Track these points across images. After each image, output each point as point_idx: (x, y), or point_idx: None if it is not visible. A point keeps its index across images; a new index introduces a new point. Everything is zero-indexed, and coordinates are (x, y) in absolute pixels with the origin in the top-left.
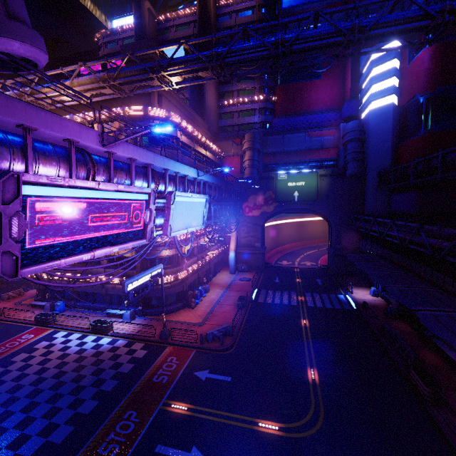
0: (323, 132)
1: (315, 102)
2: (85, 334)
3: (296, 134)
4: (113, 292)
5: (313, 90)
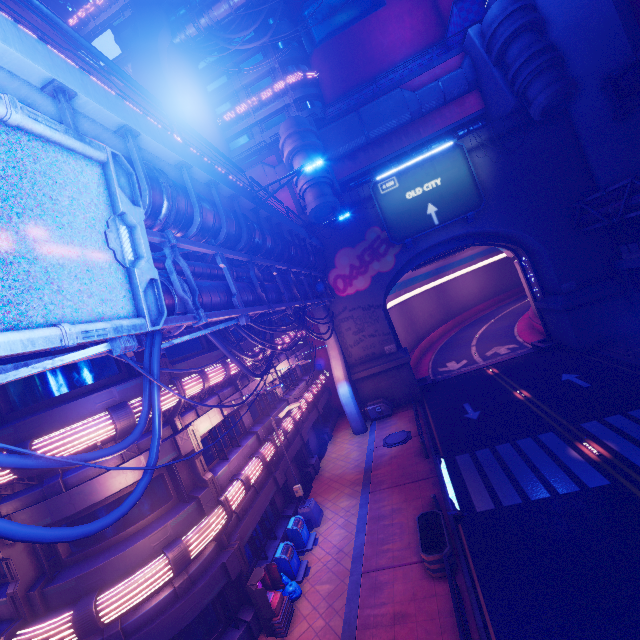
0: (434, 70)
1: (391, 51)
2: None
3: (381, 97)
4: None
5: (379, 30)
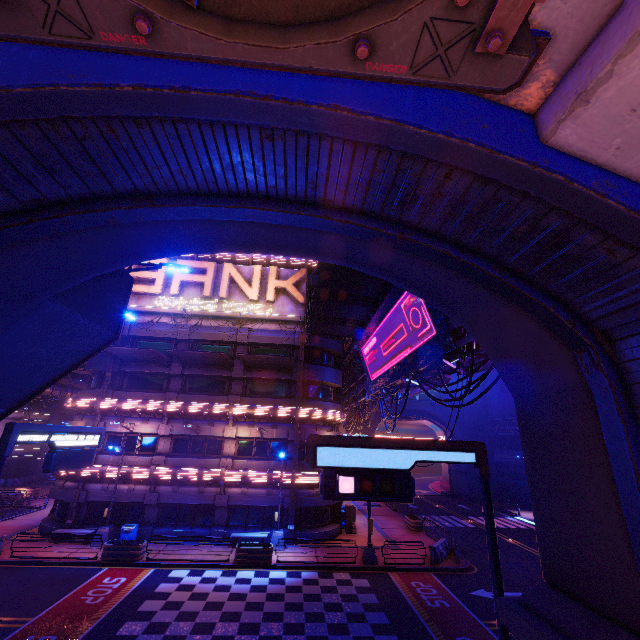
0: None
1: None
2: (227, 569)
3: None
4: (242, 501)
5: None
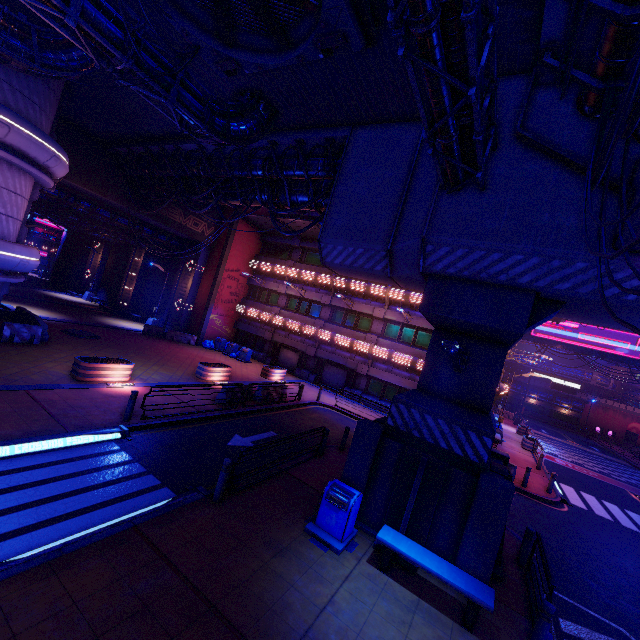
0: None
1: None
2: None
3: None
4: None
5: None
